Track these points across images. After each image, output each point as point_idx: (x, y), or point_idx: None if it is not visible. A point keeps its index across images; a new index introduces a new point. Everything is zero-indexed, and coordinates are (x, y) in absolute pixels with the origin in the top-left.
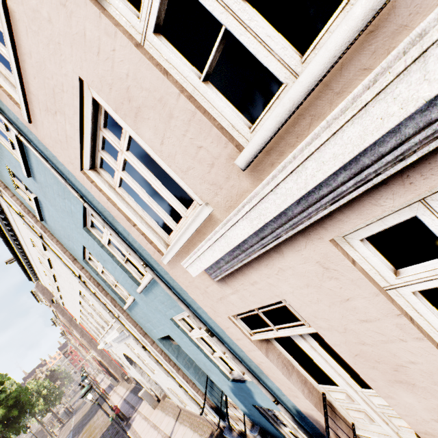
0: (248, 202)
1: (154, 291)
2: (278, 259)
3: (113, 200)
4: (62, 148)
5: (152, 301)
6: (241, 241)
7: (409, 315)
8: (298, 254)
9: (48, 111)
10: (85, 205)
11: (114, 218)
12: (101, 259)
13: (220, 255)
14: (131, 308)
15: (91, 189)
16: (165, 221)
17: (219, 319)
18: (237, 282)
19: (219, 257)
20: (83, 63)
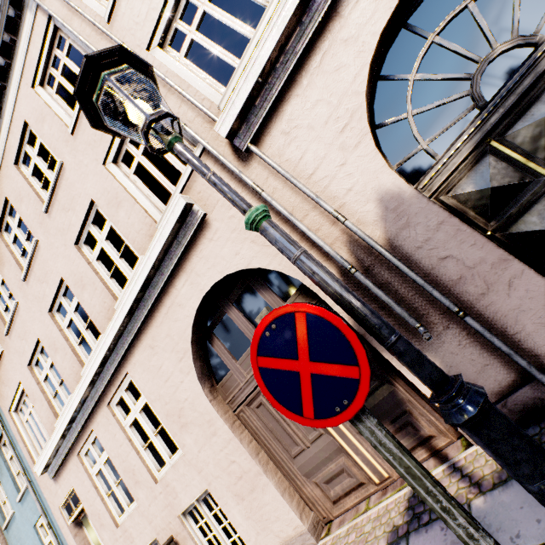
0: (51, 441)
1: (28, 498)
2: (69, 464)
3: (20, 429)
4: (4, 399)
5: (25, 510)
6: (50, 456)
7: (97, 486)
8: (73, 461)
9: (4, 383)
10: (3, 432)
11: (17, 441)
12: (1, 473)
13: (46, 462)
14: (9, 527)
15: (11, 422)
16: (42, 444)
17: (56, 512)
18: (61, 480)
19: (46, 463)
20: (22, 378)
